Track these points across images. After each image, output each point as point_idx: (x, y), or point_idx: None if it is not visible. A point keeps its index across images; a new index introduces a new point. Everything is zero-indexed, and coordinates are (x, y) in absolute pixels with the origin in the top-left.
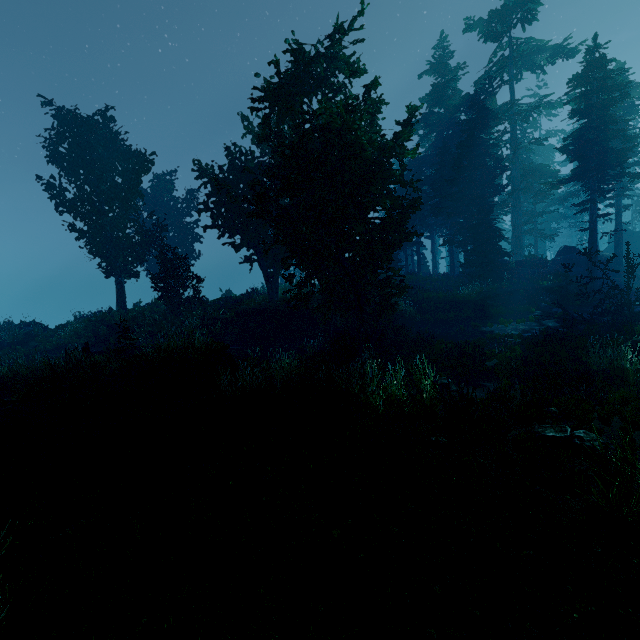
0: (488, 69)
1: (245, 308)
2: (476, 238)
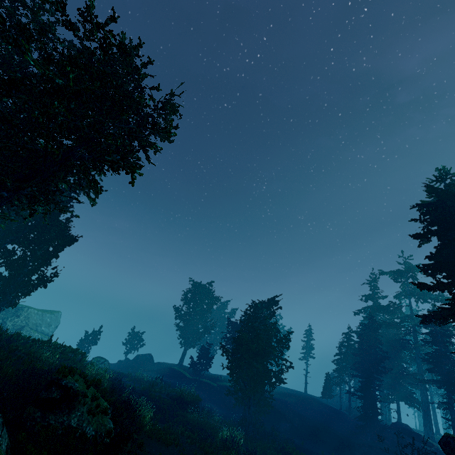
0: (396, 294)
1: (226, 385)
2: (364, 397)
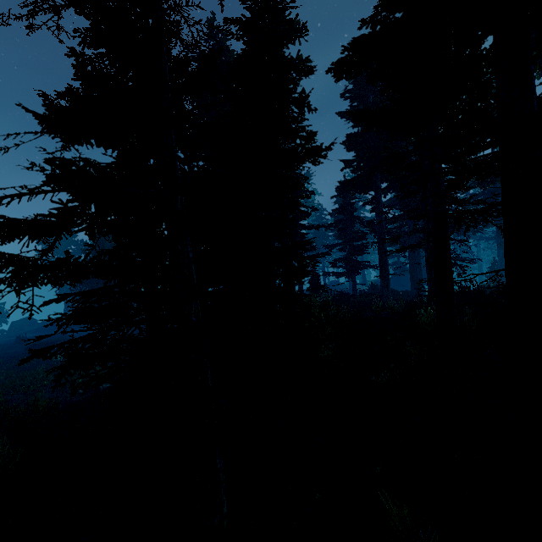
0: None
1: None
2: None
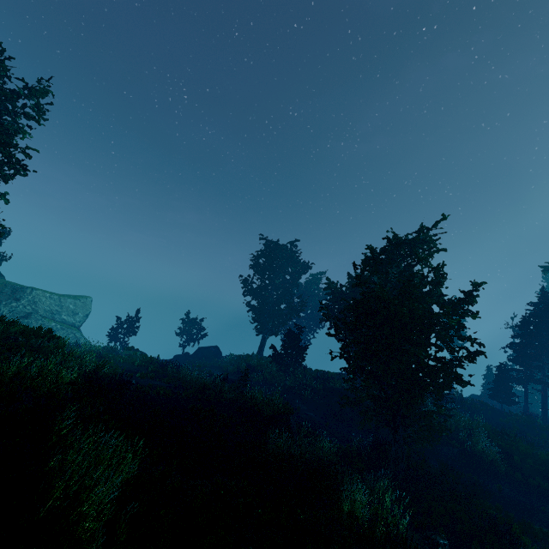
0: None
1: (331, 386)
2: None
